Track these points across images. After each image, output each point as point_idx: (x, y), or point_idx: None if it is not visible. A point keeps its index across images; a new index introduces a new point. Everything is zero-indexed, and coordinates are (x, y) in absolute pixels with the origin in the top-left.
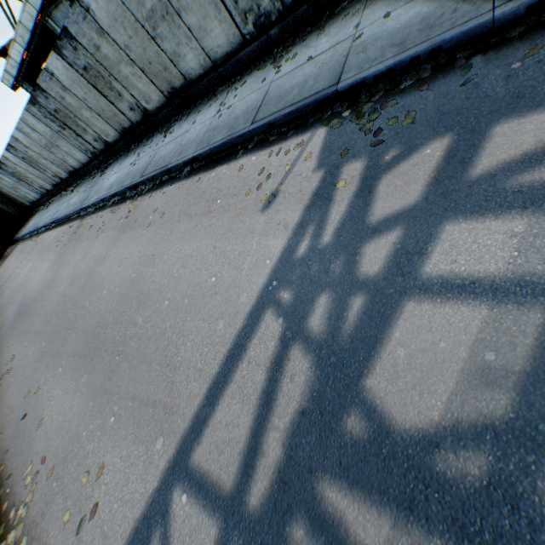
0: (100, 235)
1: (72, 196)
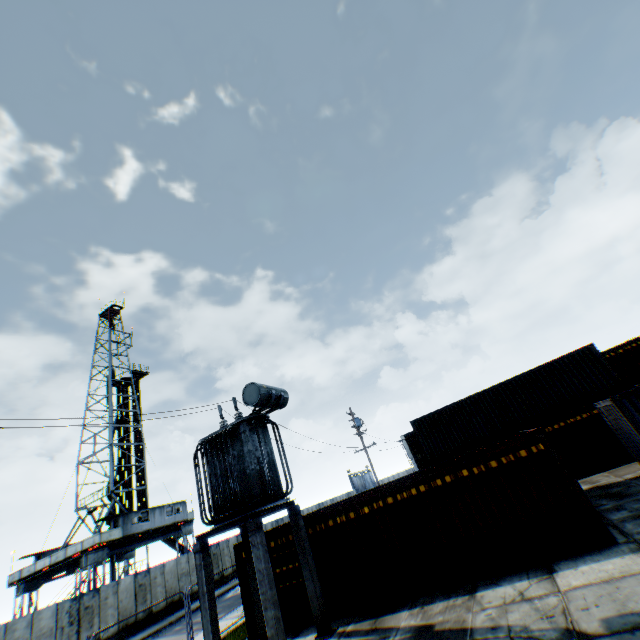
0: None
1: None
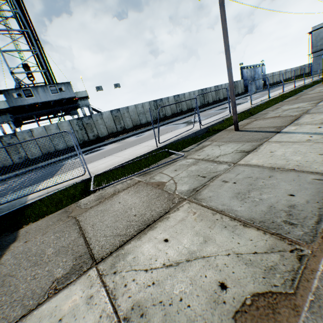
0: None
1: None
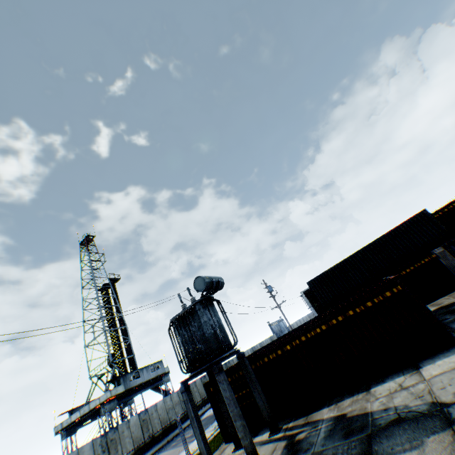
0: None
1: None
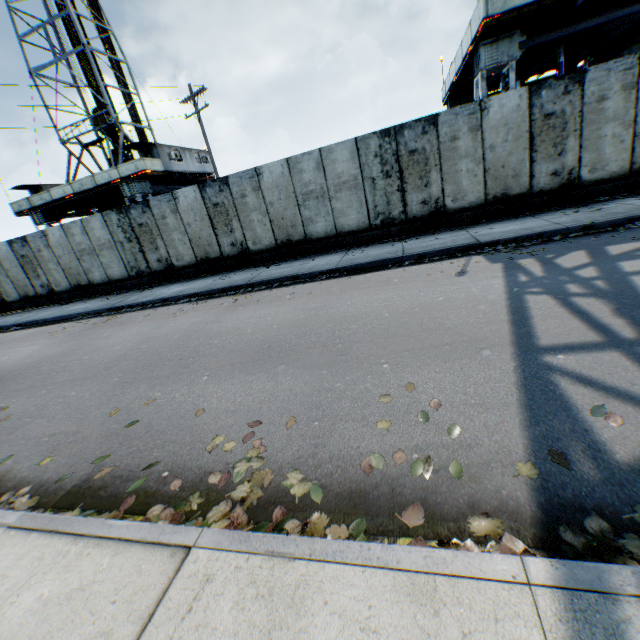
0: (181, 314)
1: (68, 306)
